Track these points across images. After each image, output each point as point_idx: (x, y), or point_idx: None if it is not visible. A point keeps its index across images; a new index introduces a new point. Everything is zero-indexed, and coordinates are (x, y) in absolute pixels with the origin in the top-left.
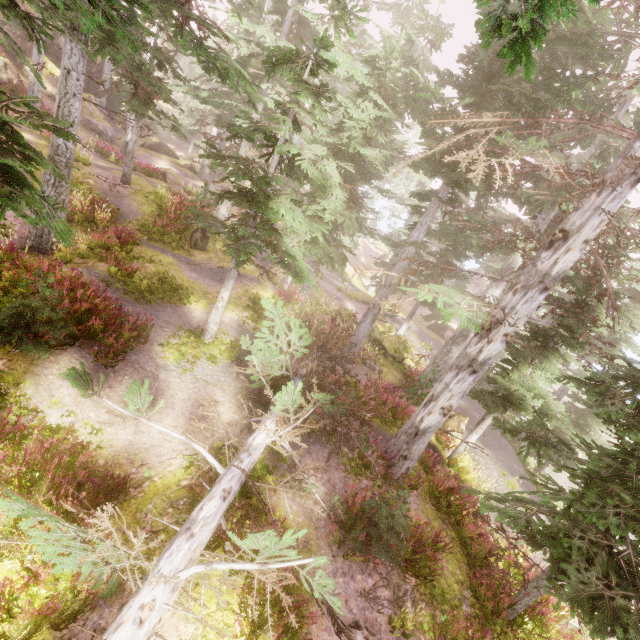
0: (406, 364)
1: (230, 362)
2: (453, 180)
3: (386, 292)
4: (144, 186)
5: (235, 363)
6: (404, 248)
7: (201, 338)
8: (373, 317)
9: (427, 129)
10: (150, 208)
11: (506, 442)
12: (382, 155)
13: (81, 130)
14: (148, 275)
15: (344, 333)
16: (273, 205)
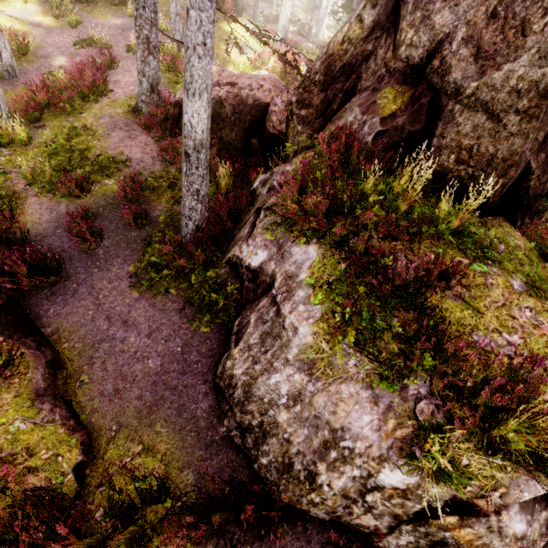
0: None
1: None
2: None
3: None
4: None
5: None
6: None
7: None
8: None
9: None
10: None
11: None
12: None
13: None
14: None
15: None
16: None
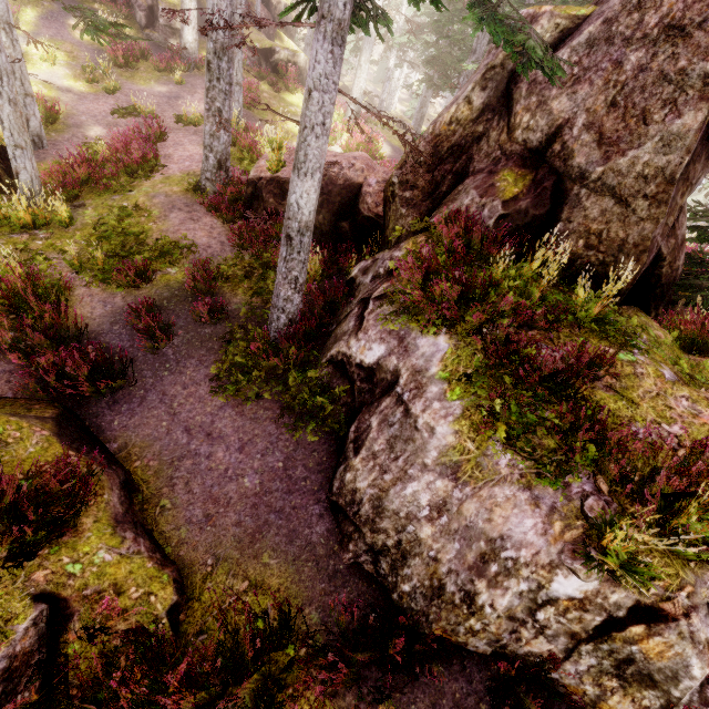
0: None
1: None
2: None
3: None
4: None
5: None
6: None
7: None
8: None
9: None
10: None
11: None
12: None
13: None
14: None
15: None
16: None
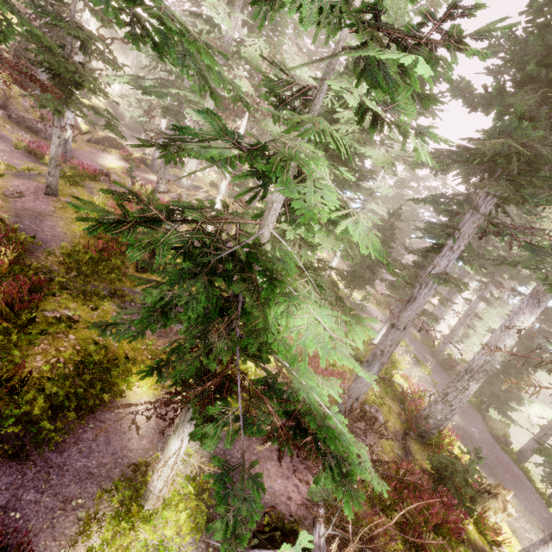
0: (395, 382)
1: (195, 538)
2: (519, 194)
3: (399, 336)
4: (78, 195)
5: (204, 536)
6: (424, 280)
7: (142, 500)
8: (381, 366)
9: (505, 121)
10: (83, 226)
11: (517, 468)
12: (388, 155)
13: (12, 129)
14: (60, 359)
15: (333, 369)
16: (285, 332)
